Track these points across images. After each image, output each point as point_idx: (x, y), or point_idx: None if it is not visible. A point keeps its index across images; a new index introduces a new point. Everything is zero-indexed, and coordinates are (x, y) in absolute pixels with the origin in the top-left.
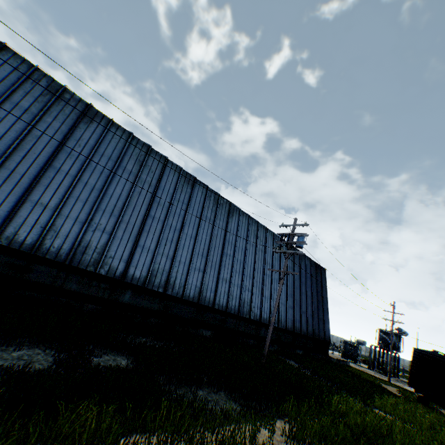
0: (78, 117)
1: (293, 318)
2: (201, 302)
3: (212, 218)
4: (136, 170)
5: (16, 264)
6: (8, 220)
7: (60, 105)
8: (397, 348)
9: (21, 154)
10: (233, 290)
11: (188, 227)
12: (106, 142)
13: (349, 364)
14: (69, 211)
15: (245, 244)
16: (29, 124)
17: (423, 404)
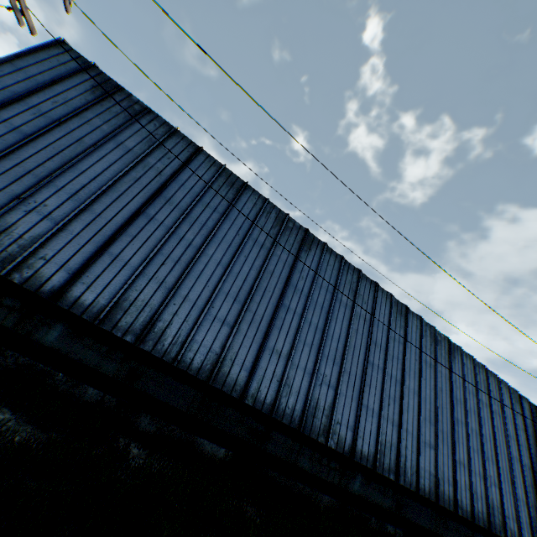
0: (299, 245)
1: None
2: (439, 501)
3: (432, 363)
4: (350, 301)
5: (257, 429)
6: (253, 373)
7: (285, 235)
8: None
9: (259, 294)
10: (474, 482)
11: (408, 377)
12: (322, 271)
13: None
14: (298, 359)
15: (475, 403)
16: (264, 260)
17: None
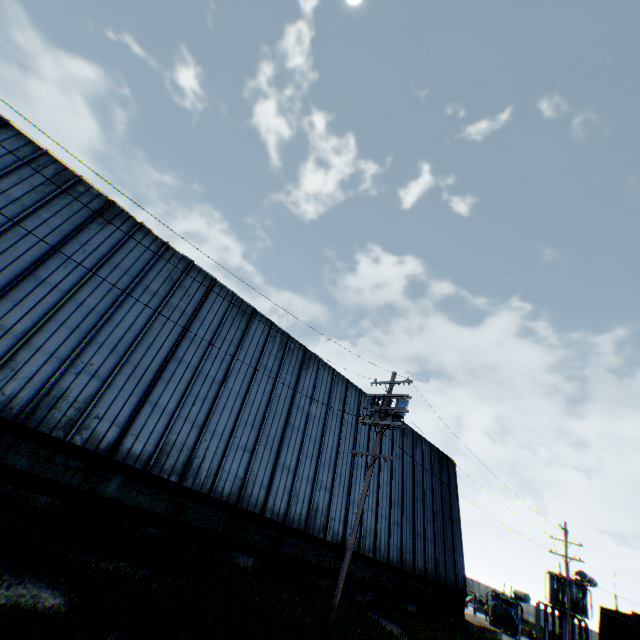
0: (92, 215)
1: (400, 543)
2: (241, 504)
3: (275, 369)
4: (165, 291)
5: None
6: None
7: (67, 198)
8: (582, 610)
9: None
10: (299, 486)
11: (234, 380)
12: (125, 251)
13: (501, 637)
14: (44, 341)
15: (324, 412)
16: (14, 218)
17: None
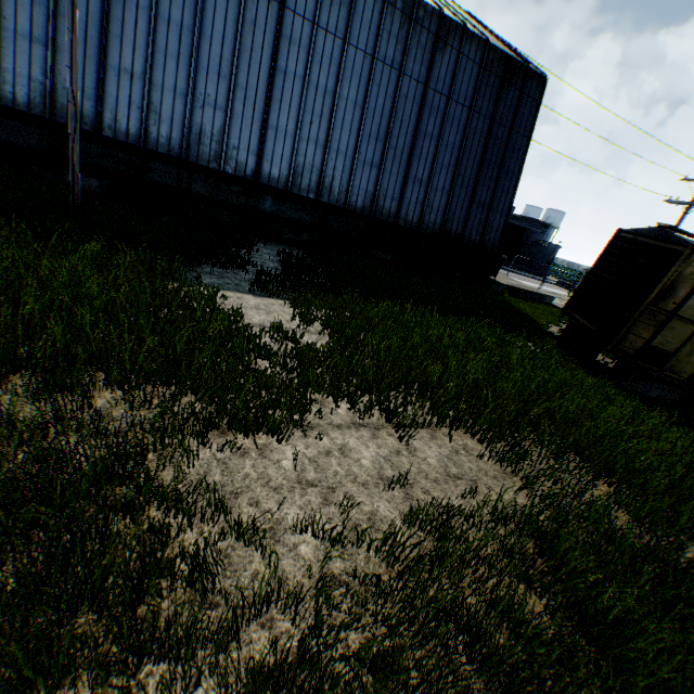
0: None
1: (374, 190)
2: (57, 119)
3: None
4: None
5: None
6: None
7: None
8: None
9: None
10: (160, 101)
11: None
12: None
13: (551, 303)
14: None
15: None
16: None
17: (569, 346)
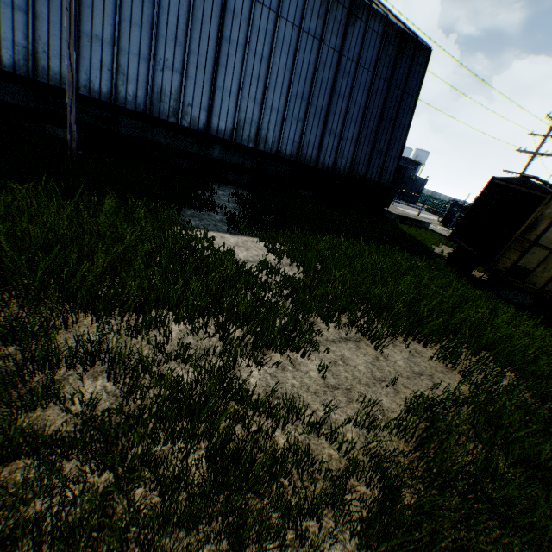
0: None
1: (299, 140)
2: (39, 79)
3: None
4: None
5: None
6: None
7: None
8: None
9: None
10: (126, 65)
11: None
12: None
13: (428, 227)
14: None
15: None
16: None
17: (454, 265)
